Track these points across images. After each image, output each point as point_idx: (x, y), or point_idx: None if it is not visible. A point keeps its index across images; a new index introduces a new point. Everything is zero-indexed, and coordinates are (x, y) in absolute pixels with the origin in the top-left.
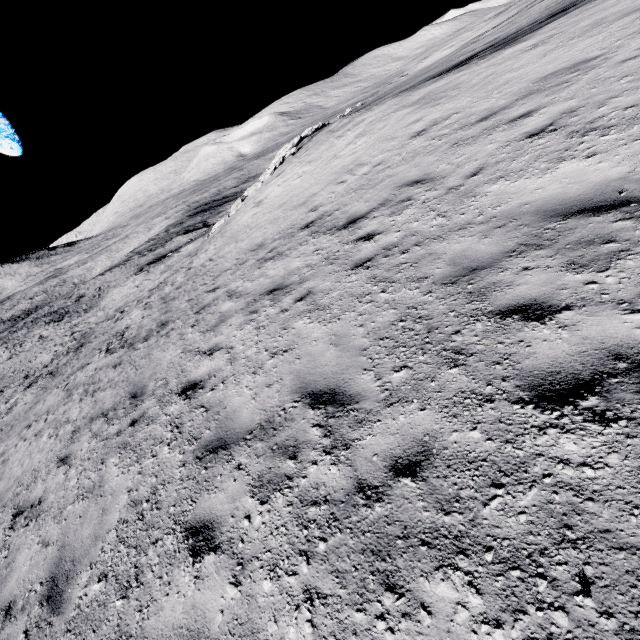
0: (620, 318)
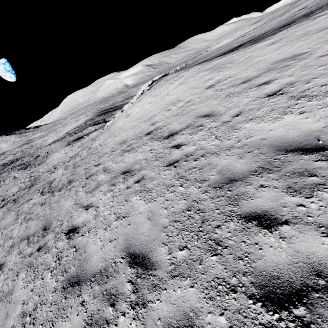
0: (320, 239)
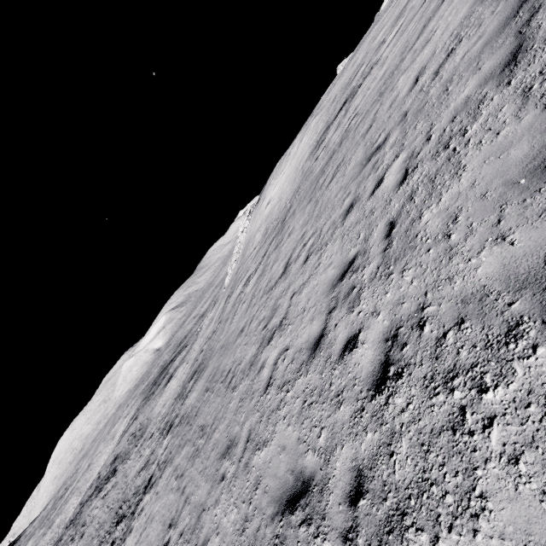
0: None
